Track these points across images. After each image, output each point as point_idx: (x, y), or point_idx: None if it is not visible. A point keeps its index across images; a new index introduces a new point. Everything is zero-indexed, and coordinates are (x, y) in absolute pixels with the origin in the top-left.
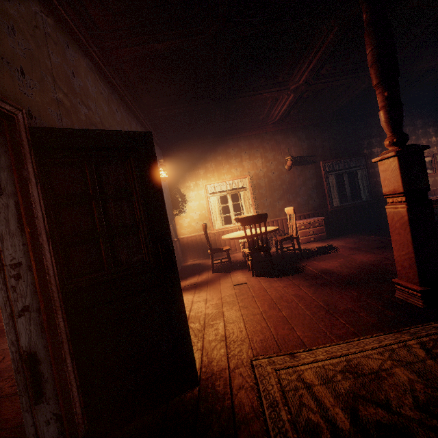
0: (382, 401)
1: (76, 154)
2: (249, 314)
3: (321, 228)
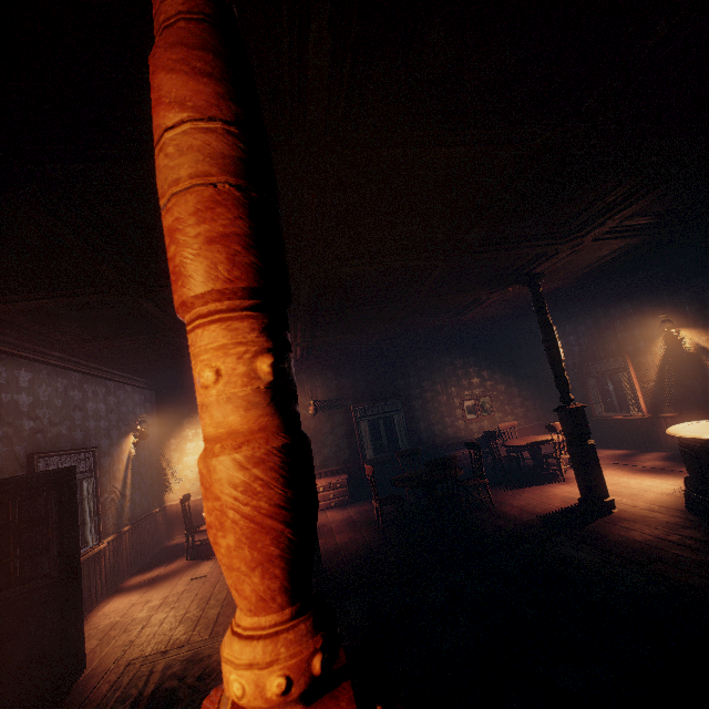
0: (184, 676)
1: (4, 497)
2: (172, 616)
3: (344, 489)
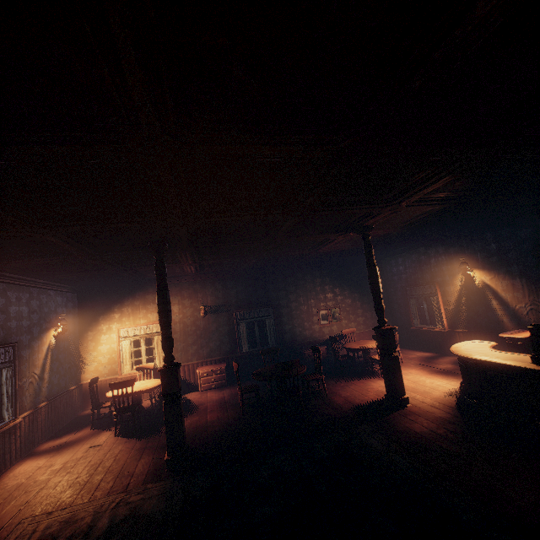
0: (58, 536)
1: None
2: (65, 480)
3: (222, 375)
